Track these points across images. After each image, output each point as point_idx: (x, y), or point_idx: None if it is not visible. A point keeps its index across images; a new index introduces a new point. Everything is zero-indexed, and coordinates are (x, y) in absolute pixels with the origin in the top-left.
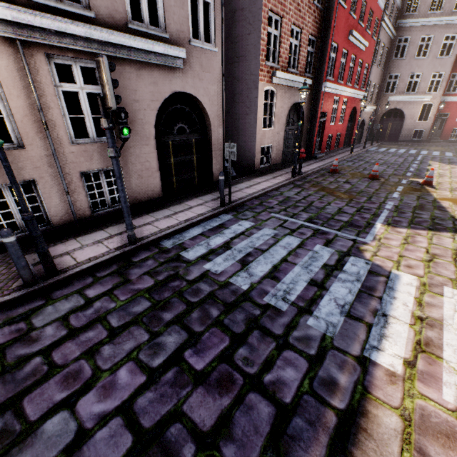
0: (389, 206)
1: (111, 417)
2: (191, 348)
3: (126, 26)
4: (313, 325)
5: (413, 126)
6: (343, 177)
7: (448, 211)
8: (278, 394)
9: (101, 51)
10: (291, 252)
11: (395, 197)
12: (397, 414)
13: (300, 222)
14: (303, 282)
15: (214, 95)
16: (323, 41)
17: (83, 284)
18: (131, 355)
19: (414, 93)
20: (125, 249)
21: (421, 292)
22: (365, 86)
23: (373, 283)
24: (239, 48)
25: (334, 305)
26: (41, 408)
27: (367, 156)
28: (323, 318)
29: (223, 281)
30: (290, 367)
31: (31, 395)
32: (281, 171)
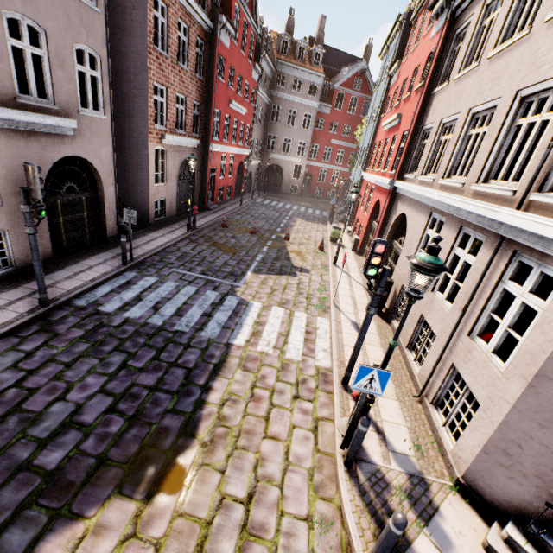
0: (259, 258)
1: (94, 395)
2: (132, 359)
3: (14, 99)
4: (204, 335)
5: (290, 181)
6: (232, 232)
7: (292, 260)
8: (186, 365)
9: None
10: (190, 297)
11: (265, 251)
12: (238, 358)
13: (196, 275)
14: (199, 315)
15: (105, 157)
16: (207, 107)
17: (12, 343)
18: (91, 372)
19: (288, 154)
20: (40, 311)
21: (262, 310)
22: (249, 144)
23: (239, 309)
24: (125, 105)
25: (216, 324)
26: (41, 406)
27: (253, 209)
28: (210, 331)
29: (143, 322)
30: (192, 354)
31: (26, 403)
32: (177, 225)
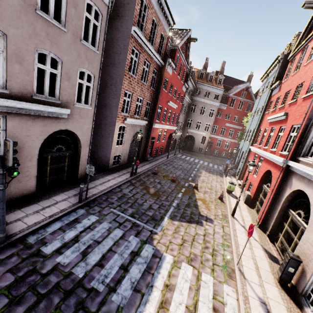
0: (175, 203)
1: None
2: None
3: (31, 97)
4: (115, 300)
5: (198, 145)
6: (159, 178)
7: (199, 208)
8: None
9: (8, 110)
10: (116, 242)
11: (179, 197)
12: None
13: (127, 216)
14: (117, 267)
15: (86, 130)
16: (155, 104)
17: None
18: None
19: (199, 130)
20: None
21: (172, 267)
22: (176, 123)
23: (152, 263)
24: (107, 102)
25: (129, 283)
26: None
27: (175, 162)
28: (121, 293)
29: (68, 272)
30: None
31: None
32: (125, 170)
